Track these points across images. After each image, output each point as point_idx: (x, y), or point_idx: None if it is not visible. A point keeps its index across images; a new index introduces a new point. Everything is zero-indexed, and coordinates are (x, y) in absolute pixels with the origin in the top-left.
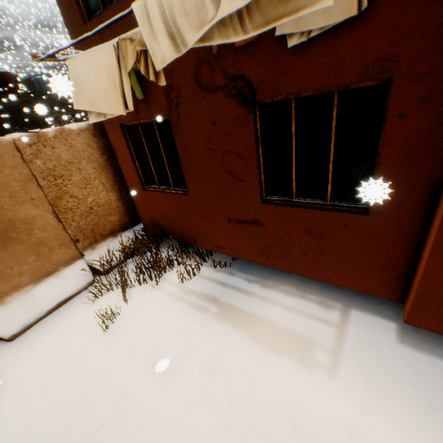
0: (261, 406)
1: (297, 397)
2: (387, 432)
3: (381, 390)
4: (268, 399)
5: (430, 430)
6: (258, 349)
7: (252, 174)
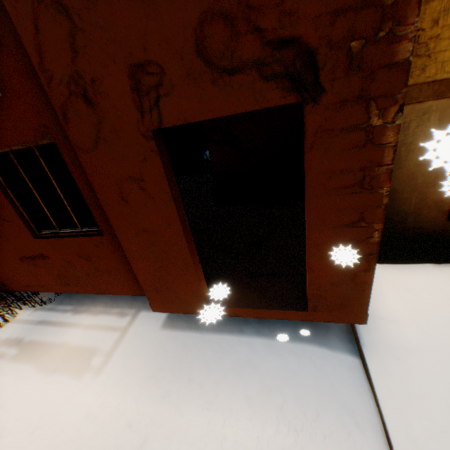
0: (18, 428)
1: (58, 405)
2: (118, 403)
3: (130, 371)
4: (29, 418)
5: (150, 388)
6: (42, 375)
7: (15, 215)
